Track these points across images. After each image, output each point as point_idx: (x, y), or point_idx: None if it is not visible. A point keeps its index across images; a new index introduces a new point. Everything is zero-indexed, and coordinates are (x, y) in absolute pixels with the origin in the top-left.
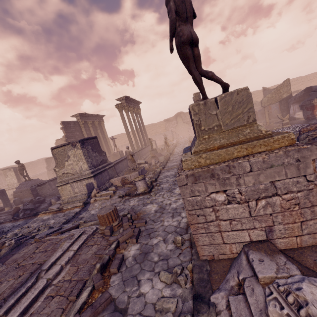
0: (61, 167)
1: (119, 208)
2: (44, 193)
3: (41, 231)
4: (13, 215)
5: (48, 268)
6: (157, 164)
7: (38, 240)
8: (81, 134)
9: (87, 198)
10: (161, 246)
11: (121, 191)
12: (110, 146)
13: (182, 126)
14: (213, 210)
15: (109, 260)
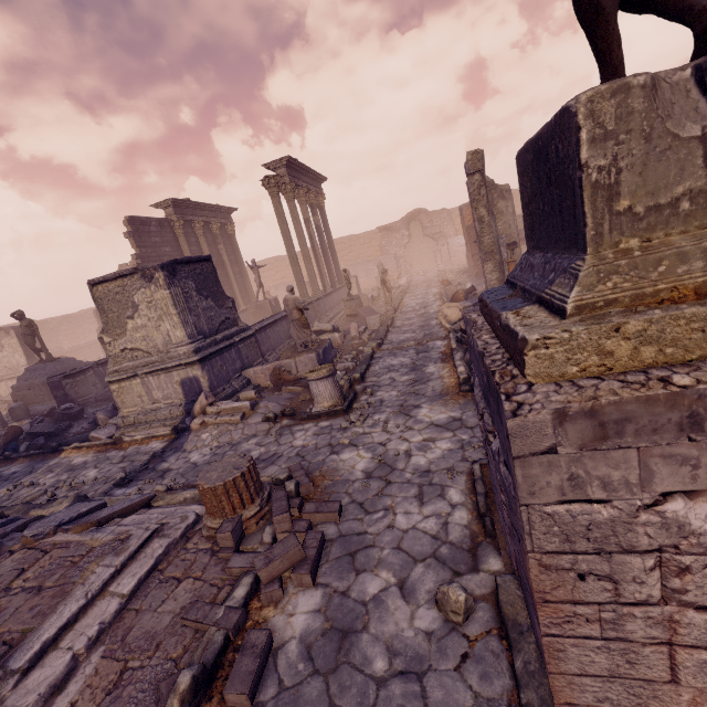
0: (116, 334)
1: (265, 453)
2: (84, 395)
3: (56, 503)
4: (4, 447)
5: (29, 665)
6: (364, 335)
7: (32, 544)
8: (177, 252)
9: (185, 417)
10: (395, 611)
11: (270, 403)
12: (248, 285)
13: (421, 244)
14: (657, 564)
15: (226, 648)
